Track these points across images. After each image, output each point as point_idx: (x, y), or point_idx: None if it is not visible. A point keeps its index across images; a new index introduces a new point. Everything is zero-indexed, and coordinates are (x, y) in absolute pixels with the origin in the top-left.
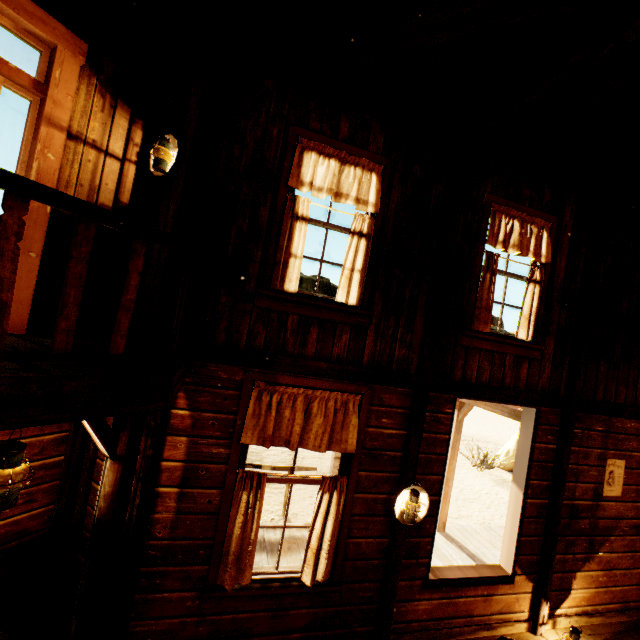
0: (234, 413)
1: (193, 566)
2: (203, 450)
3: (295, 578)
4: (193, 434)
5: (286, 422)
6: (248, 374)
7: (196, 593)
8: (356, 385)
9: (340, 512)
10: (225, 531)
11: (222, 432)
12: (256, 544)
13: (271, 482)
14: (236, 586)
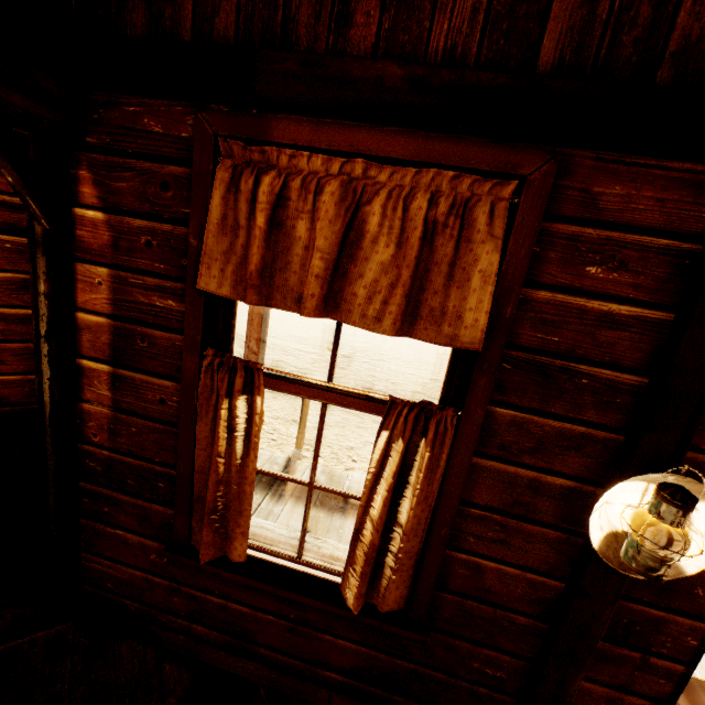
0: (186, 222)
1: (152, 503)
2: (139, 299)
3: (332, 583)
4: (117, 263)
5: (300, 253)
6: (201, 118)
7: (162, 546)
8: (503, 147)
9: (433, 489)
10: (192, 461)
11: (168, 264)
12: (252, 500)
13: (280, 390)
14: (223, 558)
